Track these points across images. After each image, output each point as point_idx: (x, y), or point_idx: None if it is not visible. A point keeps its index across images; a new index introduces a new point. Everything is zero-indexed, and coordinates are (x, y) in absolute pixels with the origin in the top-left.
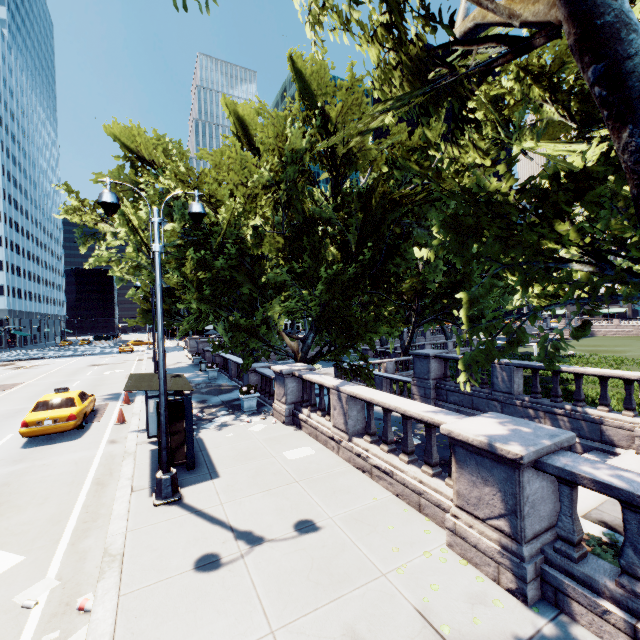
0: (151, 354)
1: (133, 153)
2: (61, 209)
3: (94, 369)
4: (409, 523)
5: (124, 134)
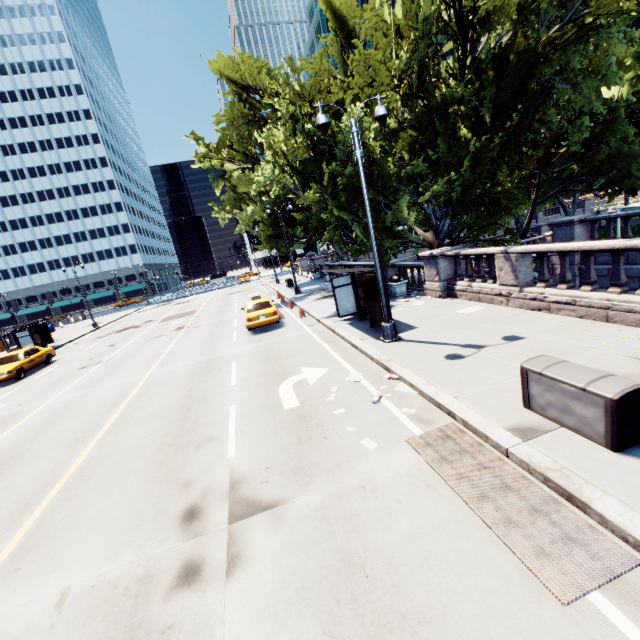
0: (268, 280)
1: (238, 84)
2: (194, 157)
3: (236, 295)
4: (600, 328)
5: (228, 66)
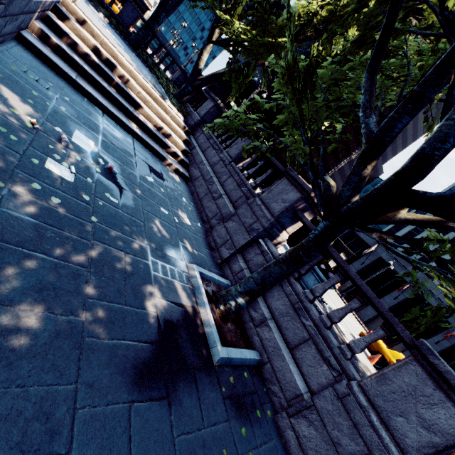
0: None
1: None
2: None
3: None
4: None
5: None
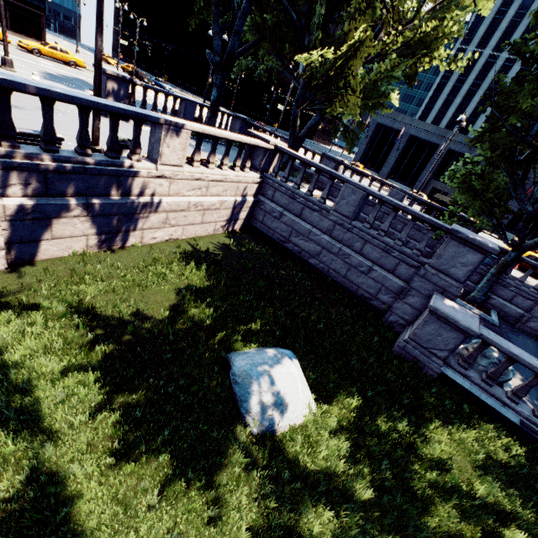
0: None
1: None
2: None
3: None
4: None
5: None
